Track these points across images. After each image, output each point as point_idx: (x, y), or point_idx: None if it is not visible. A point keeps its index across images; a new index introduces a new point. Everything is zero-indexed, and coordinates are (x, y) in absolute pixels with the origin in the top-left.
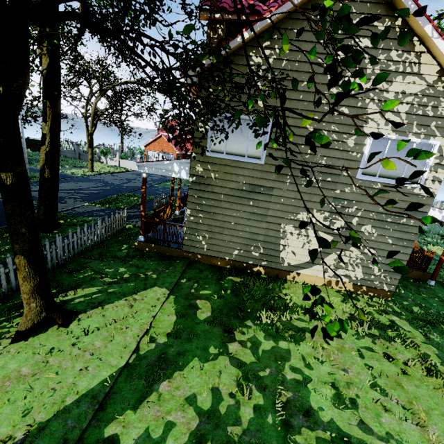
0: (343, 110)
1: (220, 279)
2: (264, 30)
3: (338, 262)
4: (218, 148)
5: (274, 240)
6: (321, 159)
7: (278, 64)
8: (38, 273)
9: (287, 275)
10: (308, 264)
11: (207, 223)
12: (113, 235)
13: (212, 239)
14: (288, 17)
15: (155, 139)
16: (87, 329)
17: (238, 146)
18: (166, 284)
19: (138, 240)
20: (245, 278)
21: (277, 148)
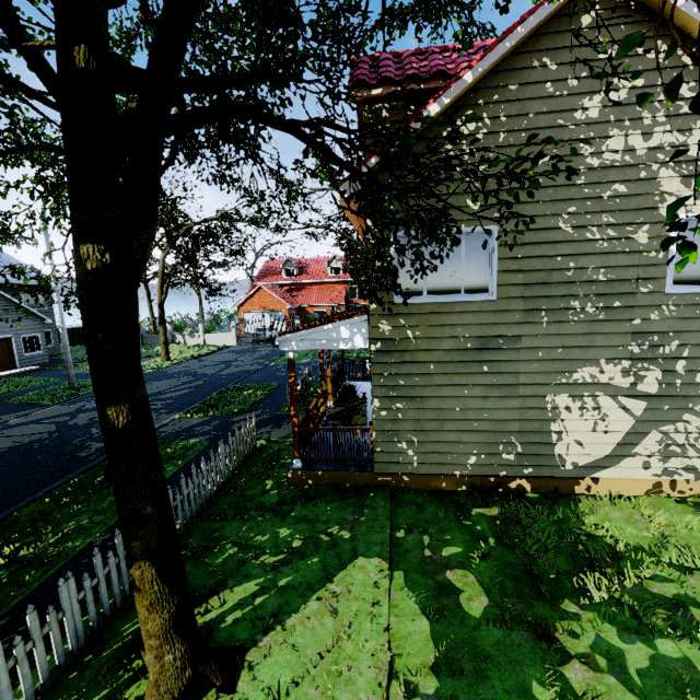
0: (617, 189)
1: (462, 518)
2: (461, 95)
3: (666, 446)
4: (413, 288)
5: (538, 426)
6: (596, 274)
7: (492, 141)
8: (175, 589)
9: (575, 485)
10: (610, 459)
11: (411, 416)
12: (241, 465)
13: (425, 444)
14: (495, 70)
15: (251, 293)
16: (276, 691)
17: (446, 279)
18: (374, 548)
19: (292, 468)
20: (505, 506)
21: (514, 270)
